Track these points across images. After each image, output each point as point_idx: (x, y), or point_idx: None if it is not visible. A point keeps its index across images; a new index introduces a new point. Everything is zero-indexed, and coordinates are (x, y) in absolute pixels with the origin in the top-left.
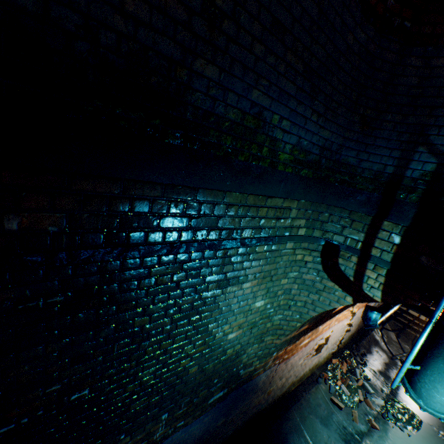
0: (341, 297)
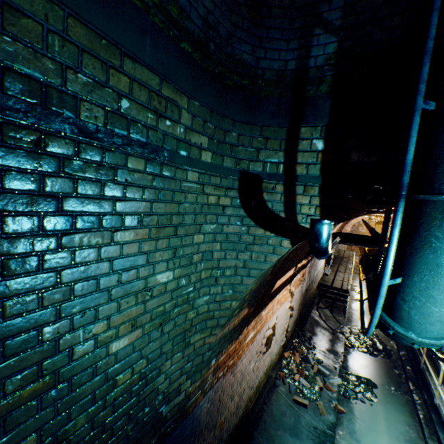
0: (277, 245)
